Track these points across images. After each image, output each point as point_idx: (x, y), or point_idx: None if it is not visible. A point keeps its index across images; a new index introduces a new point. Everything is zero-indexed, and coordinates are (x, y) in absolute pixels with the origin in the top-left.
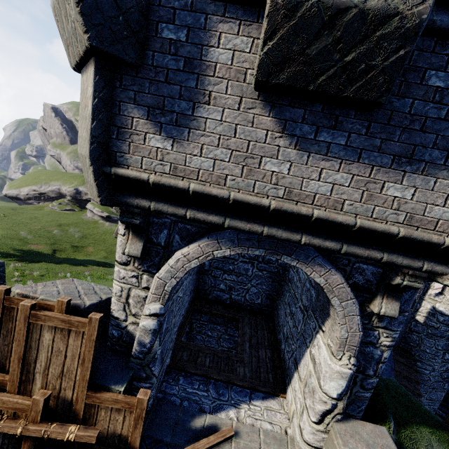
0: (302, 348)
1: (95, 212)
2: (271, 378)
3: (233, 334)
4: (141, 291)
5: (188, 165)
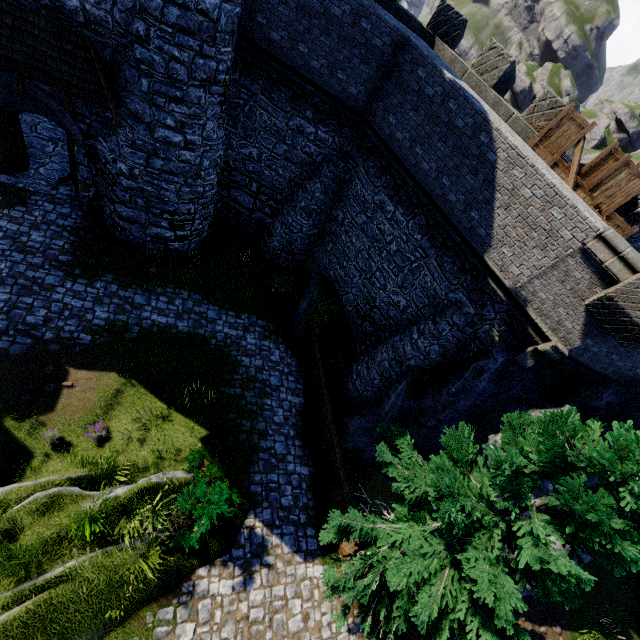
0: None
1: None
2: None
3: None
4: None
5: None
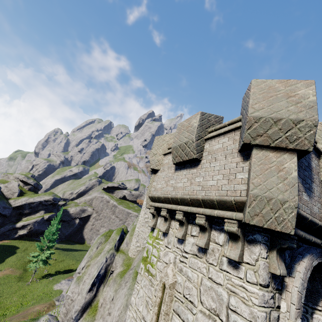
0: None
1: None
2: None
3: None
4: (275, 312)
5: (313, 210)
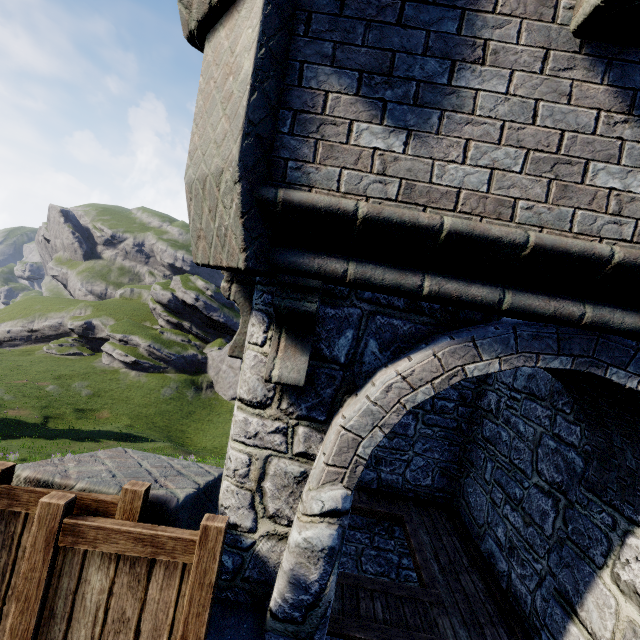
0: (578, 568)
1: (114, 357)
2: (505, 637)
3: (384, 546)
4: (291, 462)
5: (436, 182)
